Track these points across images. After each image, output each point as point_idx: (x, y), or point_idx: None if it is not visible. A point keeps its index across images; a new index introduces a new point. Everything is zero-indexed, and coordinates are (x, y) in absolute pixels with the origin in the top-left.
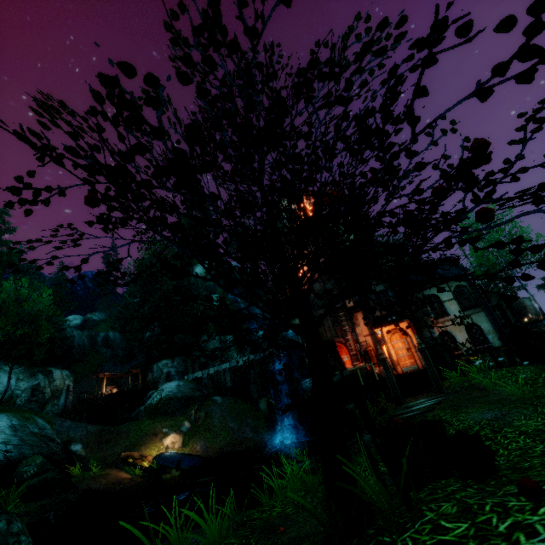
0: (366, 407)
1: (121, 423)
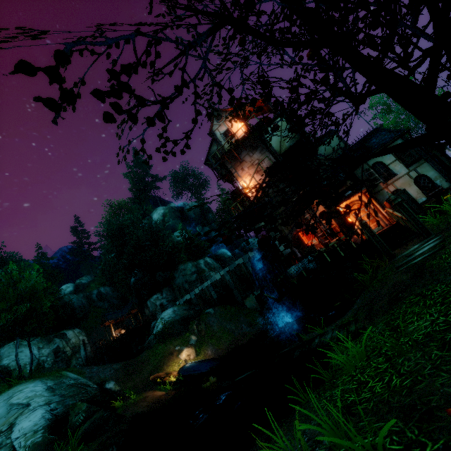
0: None
1: (138, 354)
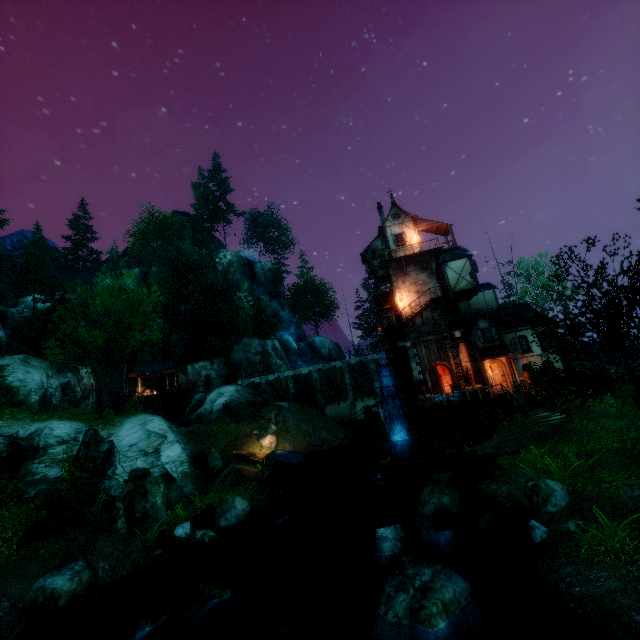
0: None
1: (183, 425)
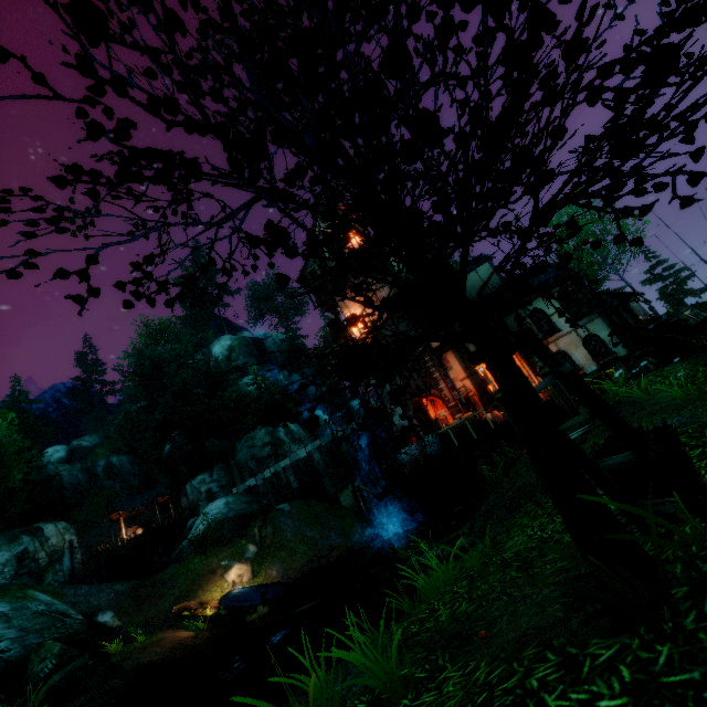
0: (613, 411)
1: (160, 571)
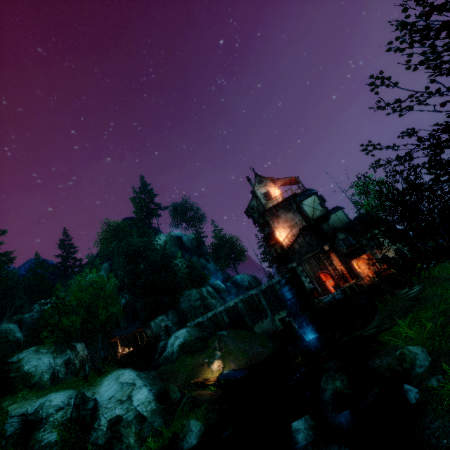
0: None
1: (154, 369)
